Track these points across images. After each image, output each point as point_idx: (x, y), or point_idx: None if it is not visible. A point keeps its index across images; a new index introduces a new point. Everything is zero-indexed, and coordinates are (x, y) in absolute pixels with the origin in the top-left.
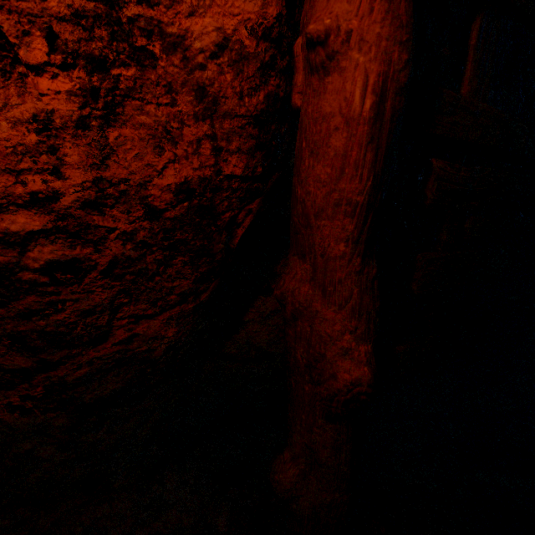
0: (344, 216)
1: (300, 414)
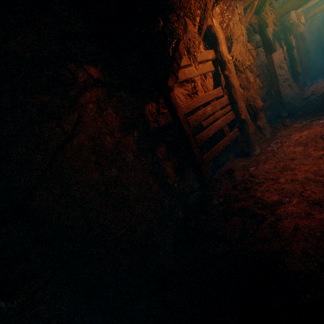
0: None
1: None
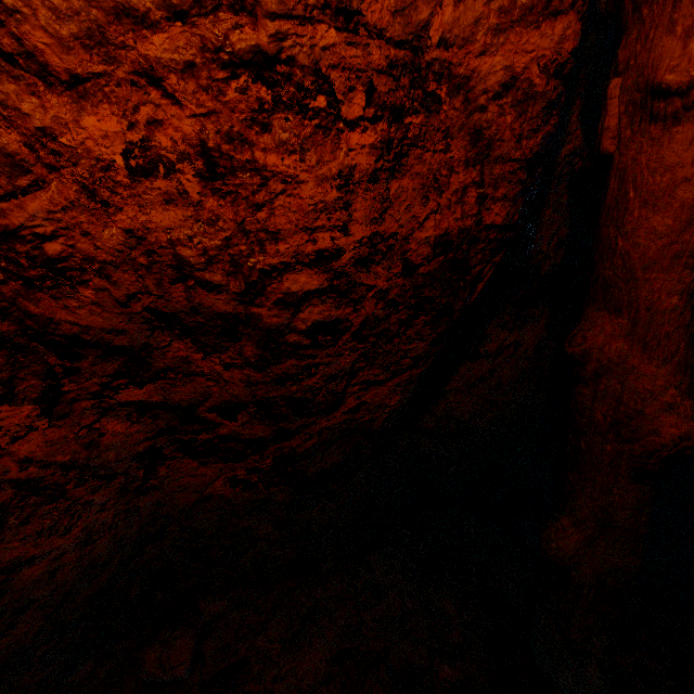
0: (683, 269)
1: (593, 476)
